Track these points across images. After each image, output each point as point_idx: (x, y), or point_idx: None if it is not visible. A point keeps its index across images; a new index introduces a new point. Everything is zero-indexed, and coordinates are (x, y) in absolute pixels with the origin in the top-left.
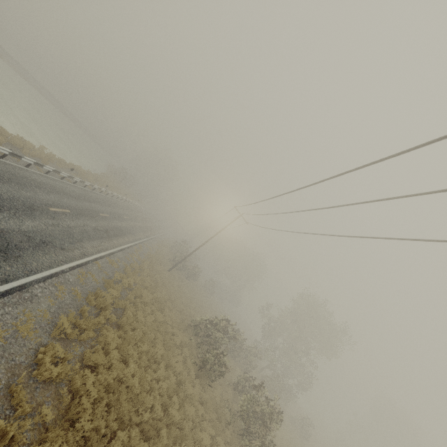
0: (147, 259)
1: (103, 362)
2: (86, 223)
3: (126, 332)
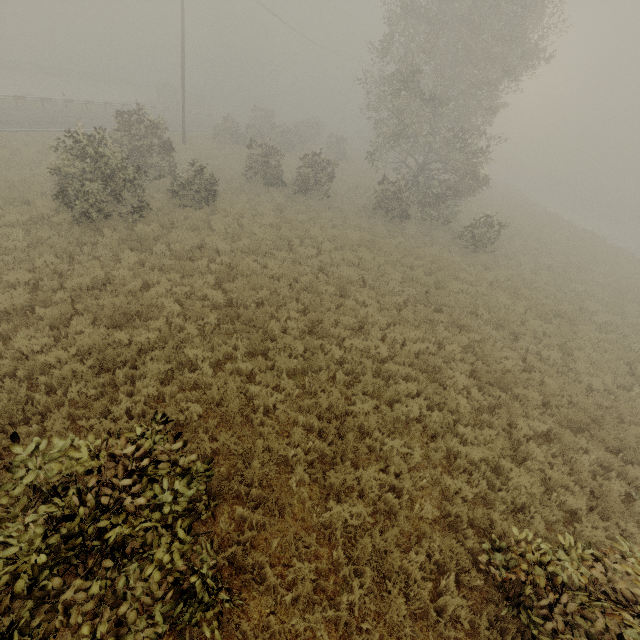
0: None
1: None
2: None
3: None
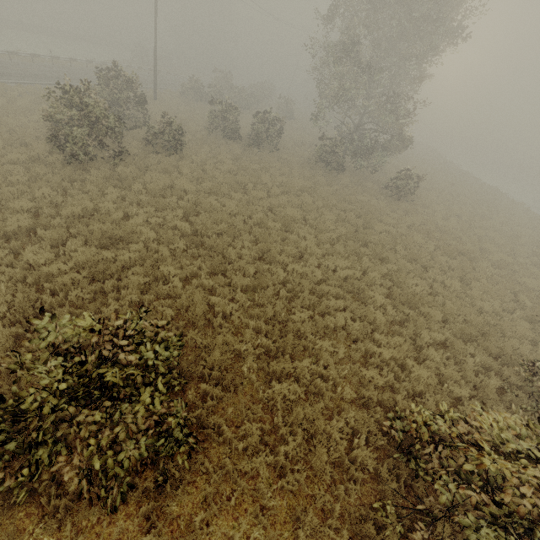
0: None
1: None
2: None
3: None
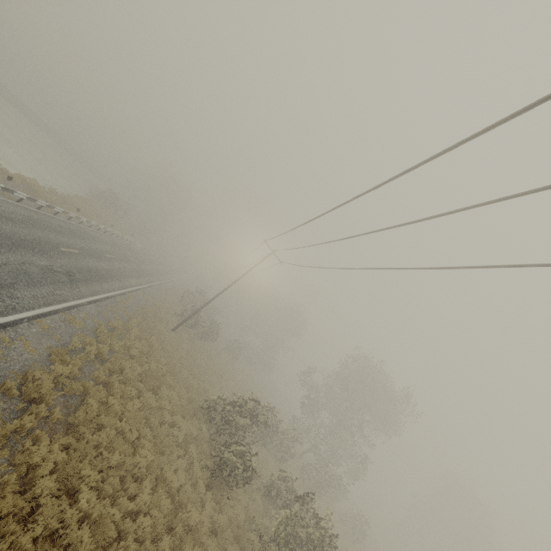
0: (139, 314)
1: (16, 508)
2: (29, 260)
3: (84, 435)
